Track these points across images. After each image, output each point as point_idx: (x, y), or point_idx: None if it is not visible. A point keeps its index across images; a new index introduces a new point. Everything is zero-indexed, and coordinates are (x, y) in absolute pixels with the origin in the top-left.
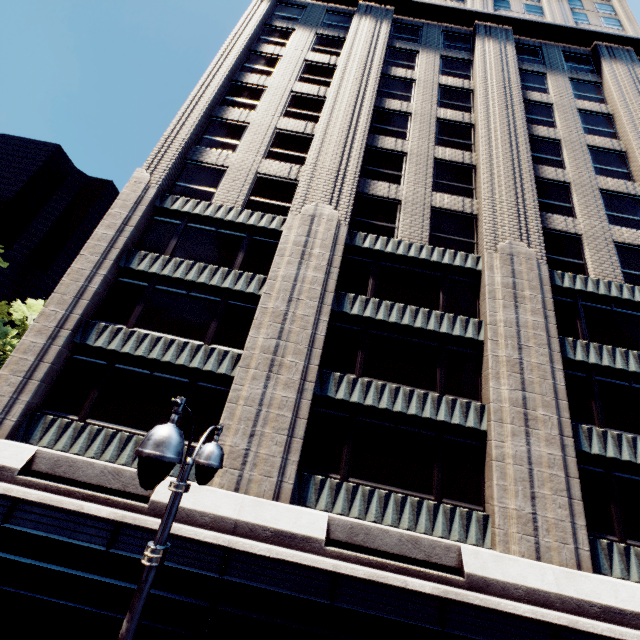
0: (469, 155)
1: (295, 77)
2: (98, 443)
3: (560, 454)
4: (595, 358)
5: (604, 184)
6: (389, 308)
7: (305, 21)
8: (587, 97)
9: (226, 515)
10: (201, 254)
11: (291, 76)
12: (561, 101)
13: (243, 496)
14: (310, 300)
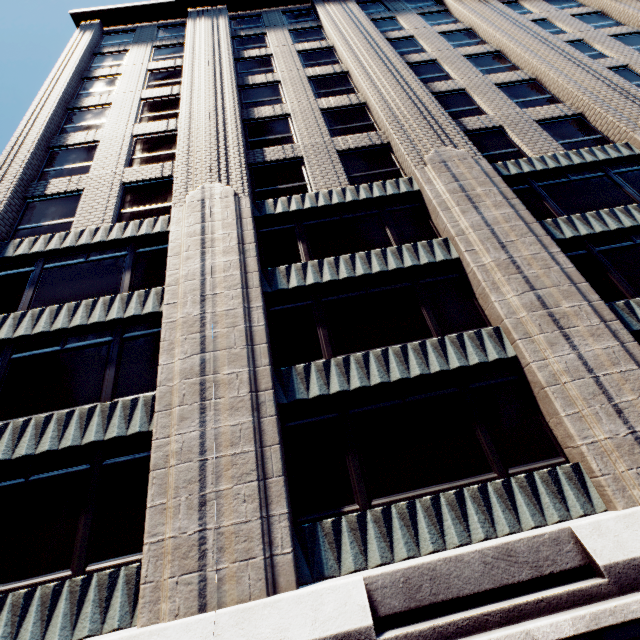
0: (355, 96)
1: (141, 86)
2: None
3: (616, 344)
4: (585, 229)
5: (497, 79)
6: (334, 264)
7: (137, 40)
8: (441, 23)
9: None
10: (71, 294)
11: (136, 87)
12: (420, 31)
13: (215, 614)
14: (230, 290)
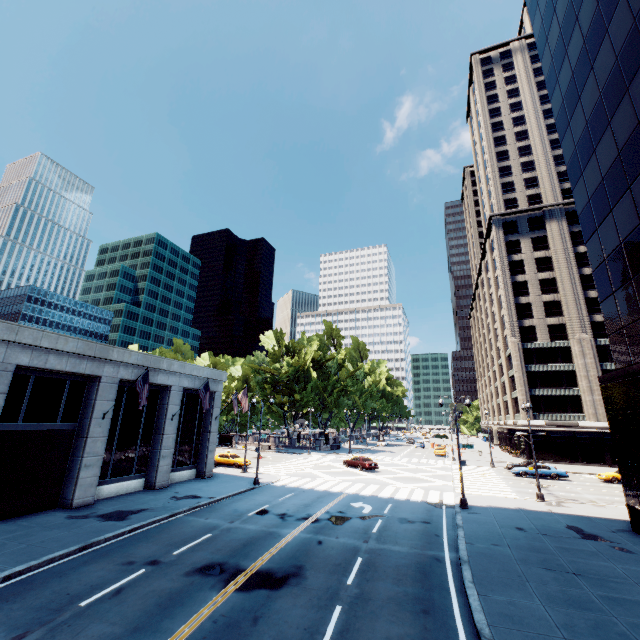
0: None
1: (535, 271)
2: (554, 417)
3: None
4: None
5: None
6: None
7: (521, 232)
8: None
9: (599, 426)
10: (545, 360)
11: (533, 271)
12: None
13: (600, 422)
14: (593, 369)
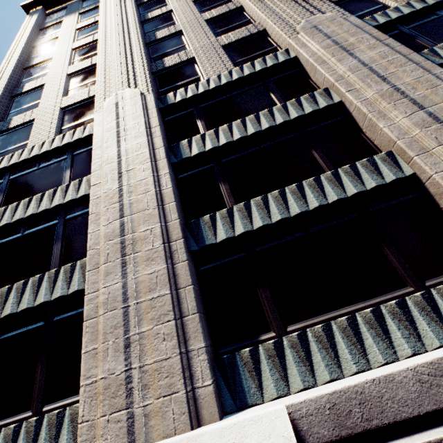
0: (232, 4)
1: (72, 41)
2: None
3: None
4: None
5: None
6: (228, 130)
7: (68, 13)
8: None
9: None
10: (28, 194)
11: (69, 42)
12: None
13: None
14: (141, 164)
